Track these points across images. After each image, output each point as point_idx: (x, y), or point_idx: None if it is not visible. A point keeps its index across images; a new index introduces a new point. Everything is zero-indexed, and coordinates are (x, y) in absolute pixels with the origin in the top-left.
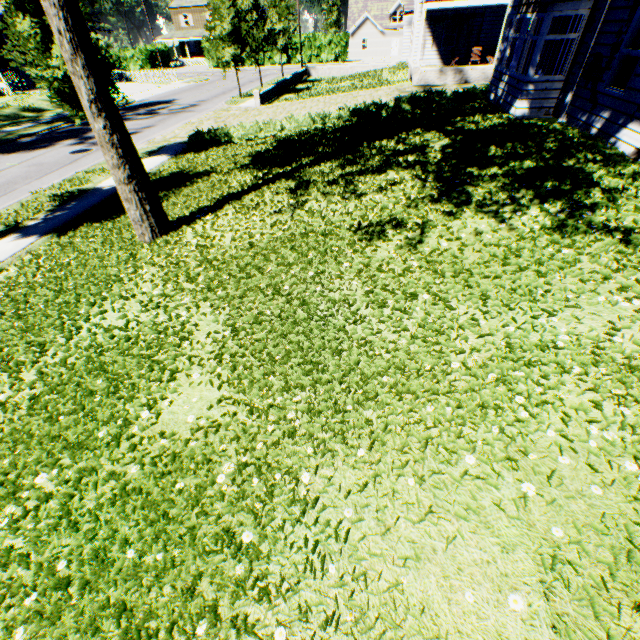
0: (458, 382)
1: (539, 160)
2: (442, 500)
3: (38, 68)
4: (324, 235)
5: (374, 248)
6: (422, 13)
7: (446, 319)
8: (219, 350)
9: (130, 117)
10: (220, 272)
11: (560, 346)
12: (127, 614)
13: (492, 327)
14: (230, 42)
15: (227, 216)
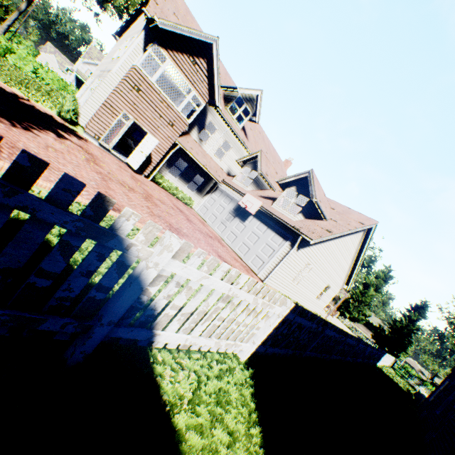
0: None
1: None
2: None
3: None
4: None
5: None
6: (75, 74)
7: None
8: None
9: None
10: None
11: None
12: None
13: None
14: None
15: None
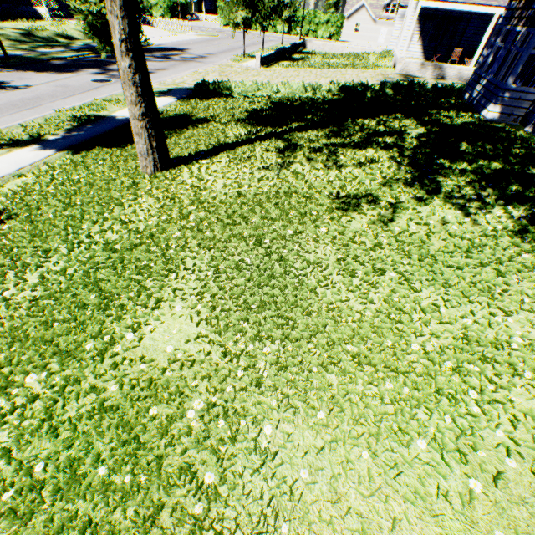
0: (415, 363)
1: (505, 163)
2: (391, 478)
3: (77, 1)
4: (305, 198)
5: (349, 219)
6: (417, 9)
7: (409, 299)
8: (201, 288)
9: (147, 58)
10: (209, 214)
11: (514, 348)
12: (91, 530)
13: (451, 316)
14: (243, 6)
15: (221, 163)
